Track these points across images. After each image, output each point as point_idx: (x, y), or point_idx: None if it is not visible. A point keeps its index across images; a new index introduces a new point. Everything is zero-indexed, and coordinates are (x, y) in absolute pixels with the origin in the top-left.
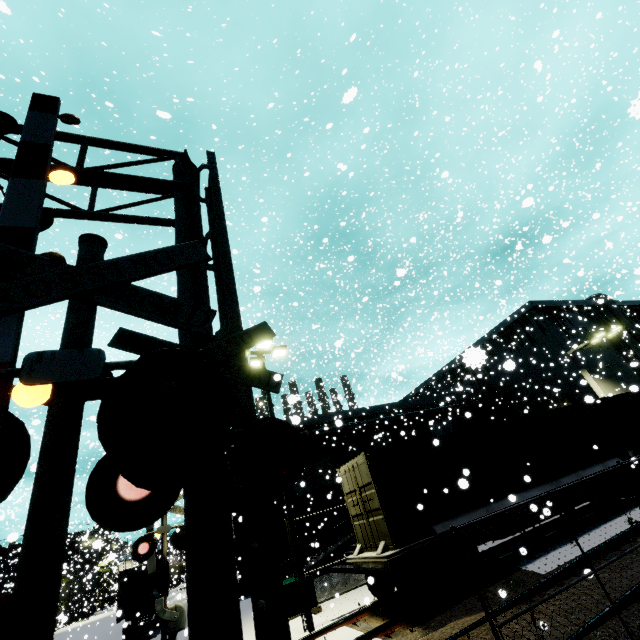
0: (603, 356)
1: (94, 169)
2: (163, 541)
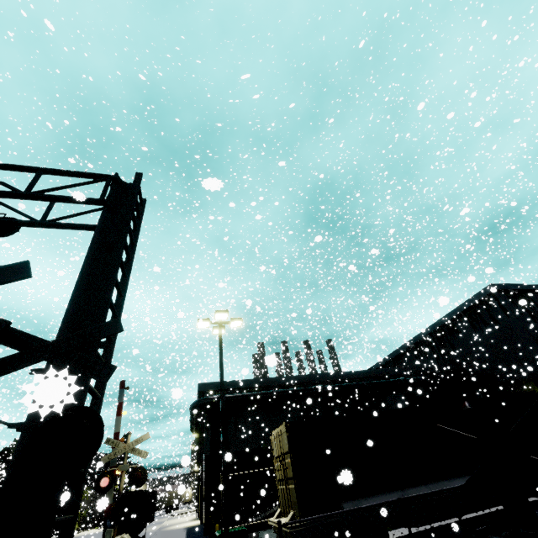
0: None
1: (38, 192)
2: (121, 478)
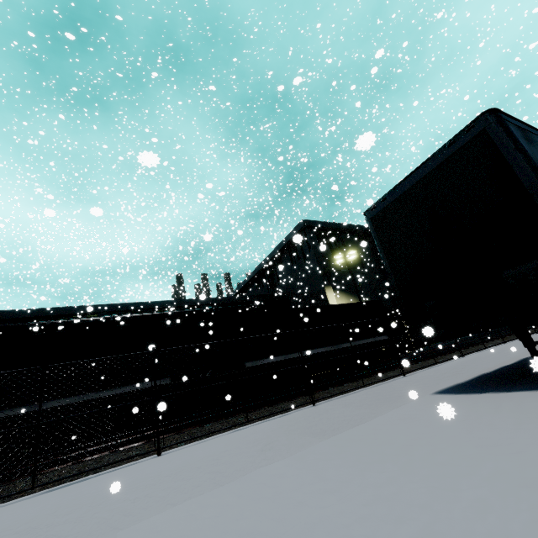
0: (361, 276)
1: None
2: None
